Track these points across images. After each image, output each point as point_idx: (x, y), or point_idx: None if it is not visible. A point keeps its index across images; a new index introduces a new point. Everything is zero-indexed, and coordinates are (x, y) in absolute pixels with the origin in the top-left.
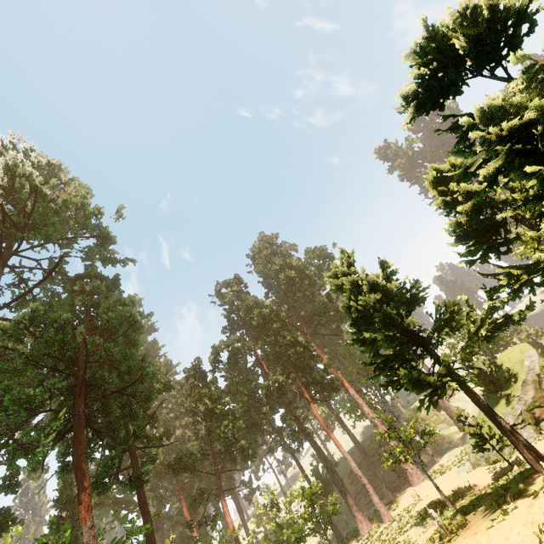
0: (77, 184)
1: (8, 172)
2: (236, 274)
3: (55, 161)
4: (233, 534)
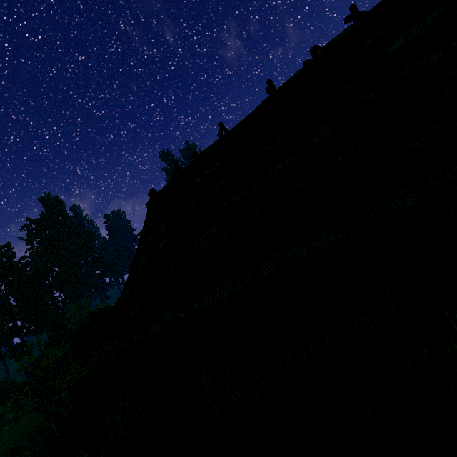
0: None
1: None
2: (8, 245)
3: None
4: None
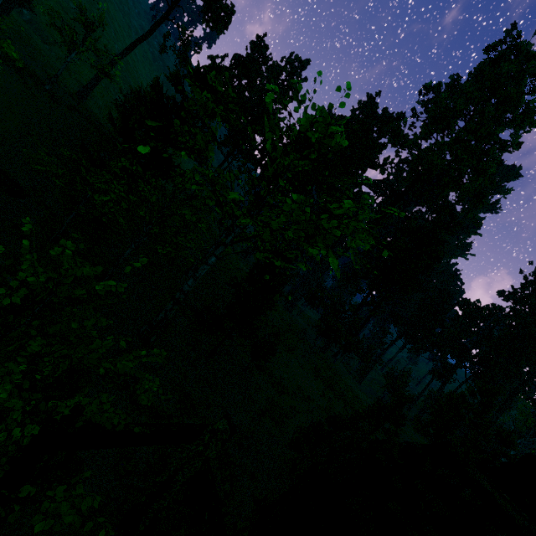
0: (488, 174)
1: (454, 157)
2: None
3: (524, 103)
4: (379, 356)
